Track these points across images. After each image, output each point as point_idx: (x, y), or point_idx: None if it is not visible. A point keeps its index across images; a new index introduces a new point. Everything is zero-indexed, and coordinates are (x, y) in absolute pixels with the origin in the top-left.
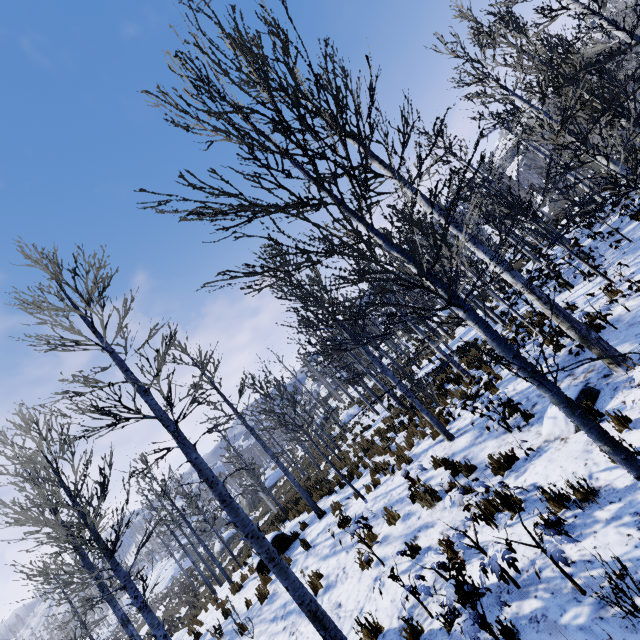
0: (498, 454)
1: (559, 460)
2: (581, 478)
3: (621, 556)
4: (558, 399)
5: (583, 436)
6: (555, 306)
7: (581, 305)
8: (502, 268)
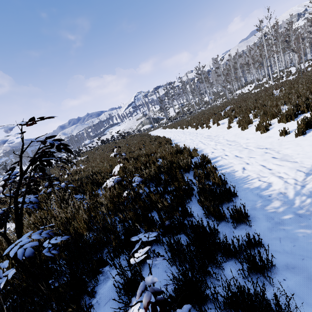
0: None
1: None
2: None
3: None
4: None
5: None
6: None
7: None
8: None
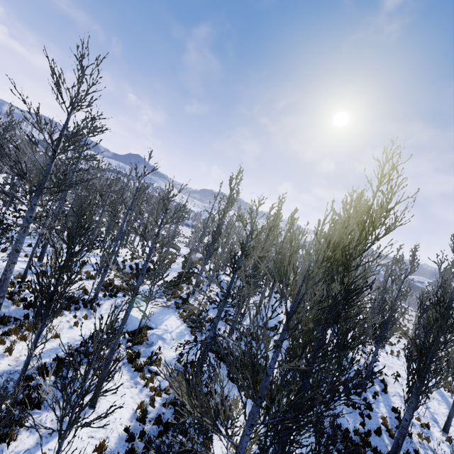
0: None
1: None
2: None
3: None
4: None
5: None
6: None
7: None
8: None
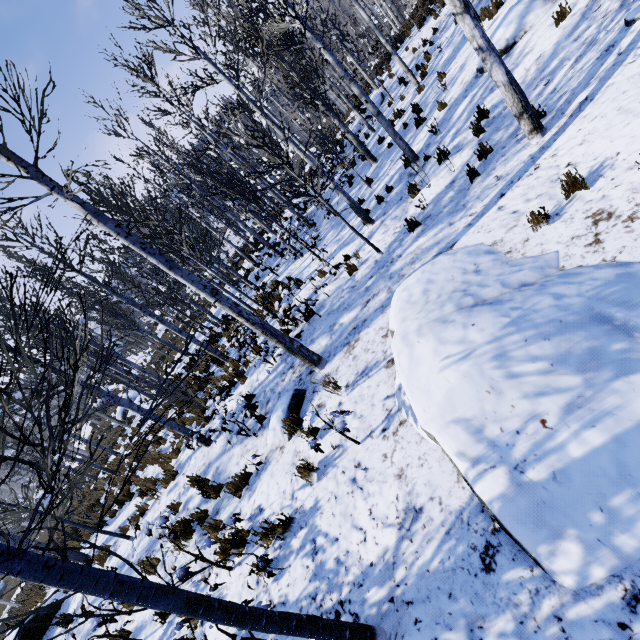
0: (240, 466)
1: (277, 475)
2: (281, 514)
3: (301, 593)
4: (177, 611)
5: (293, 445)
6: (262, 325)
7: (294, 301)
8: (207, 294)
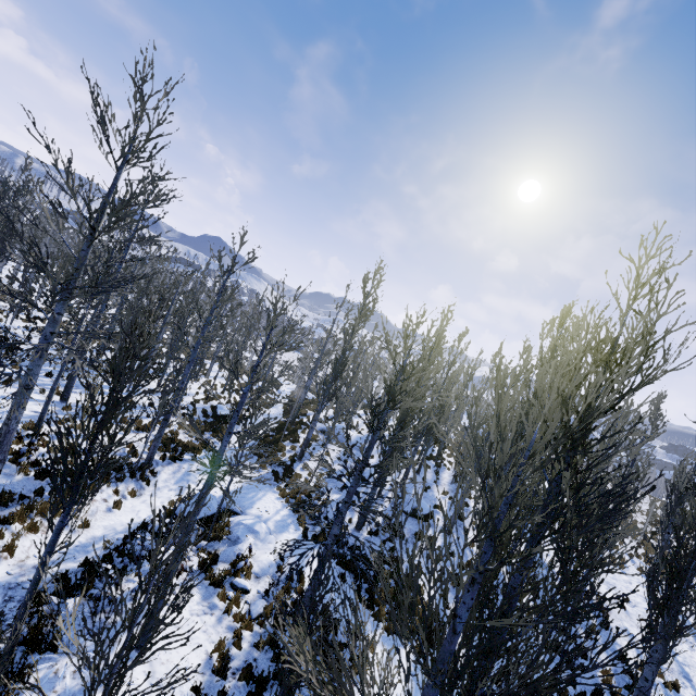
0: None
1: None
2: None
3: None
4: None
5: None
6: None
7: None
8: None
